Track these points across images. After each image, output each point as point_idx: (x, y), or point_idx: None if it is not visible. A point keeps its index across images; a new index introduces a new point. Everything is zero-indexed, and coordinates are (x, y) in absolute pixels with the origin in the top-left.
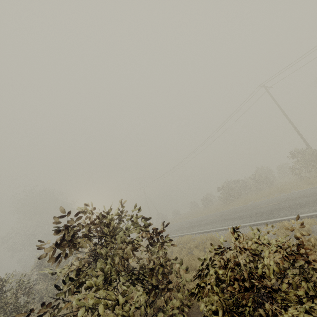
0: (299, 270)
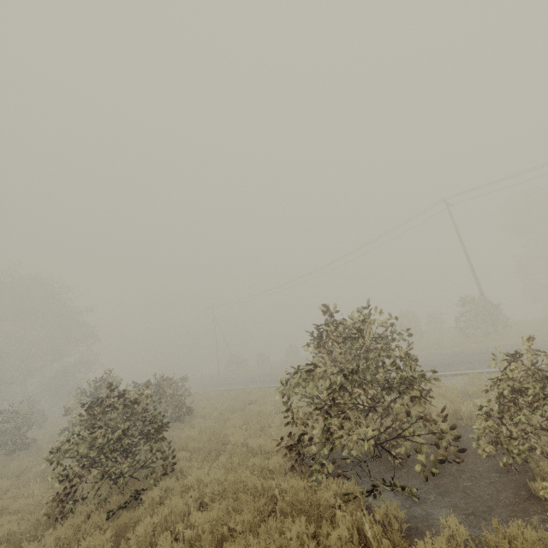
0: None
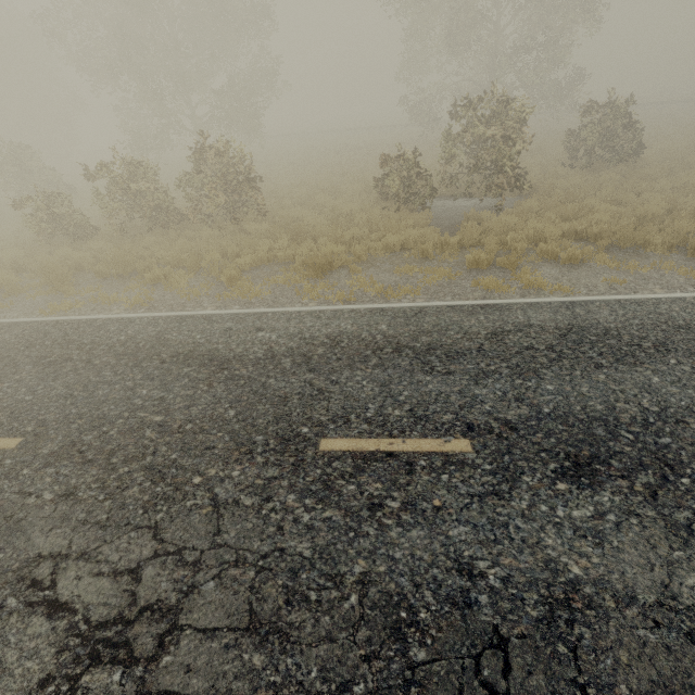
0: (395, 178)
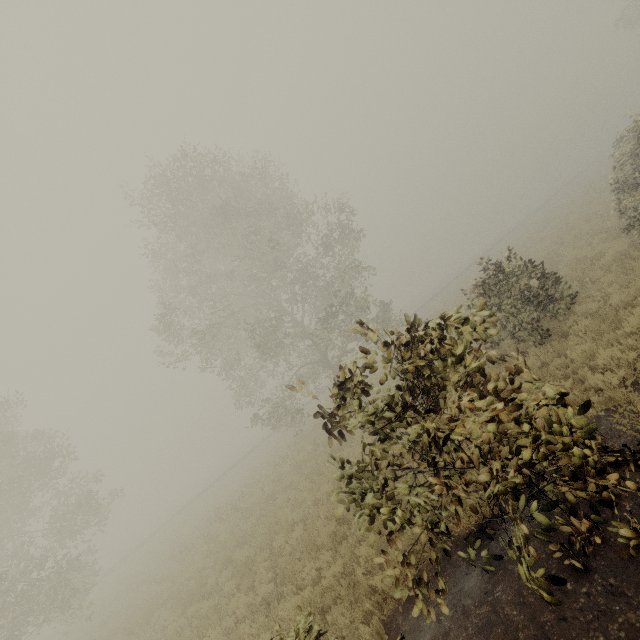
0: None
